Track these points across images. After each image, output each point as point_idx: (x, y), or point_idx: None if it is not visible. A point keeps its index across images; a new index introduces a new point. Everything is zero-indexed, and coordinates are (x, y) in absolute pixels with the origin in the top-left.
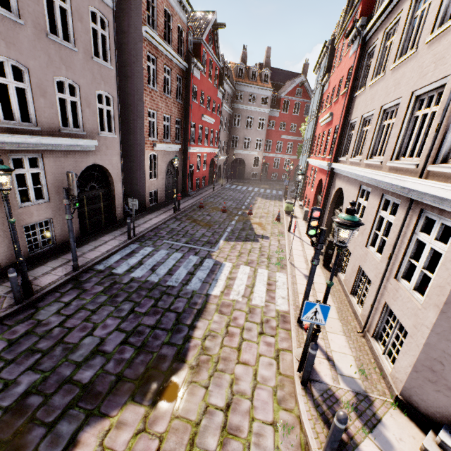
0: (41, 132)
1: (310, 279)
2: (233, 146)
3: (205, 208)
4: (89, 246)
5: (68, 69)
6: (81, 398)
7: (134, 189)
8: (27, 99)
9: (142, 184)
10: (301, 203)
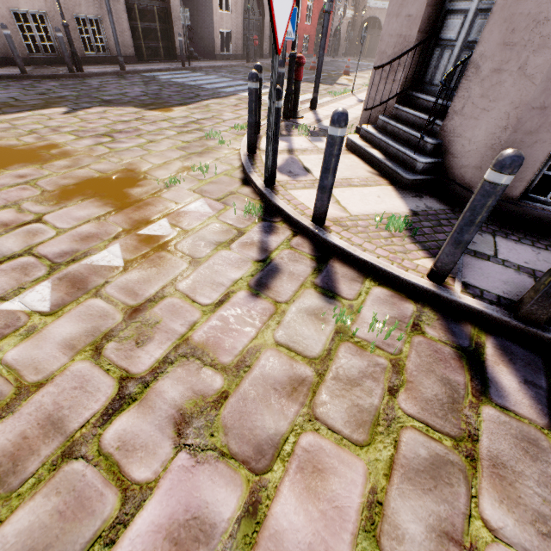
0: None
1: (322, 38)
2: None
3: None
4: (142, 65)
5: None
6: (100, 102)
7: (202, 26)
8: None
9: (210, 17)
10: None
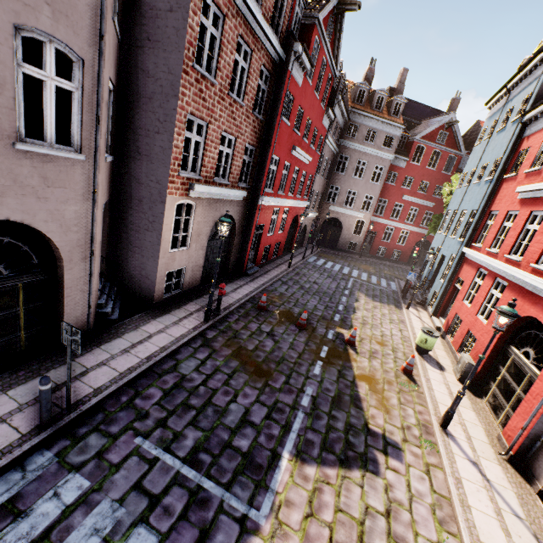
0: None
1: None
2: (328, 199)
3: (267, 313)
4: None
5: None
6: None
7: (138, 264)
8: None
9: (153, 259)
10: (438, 322)
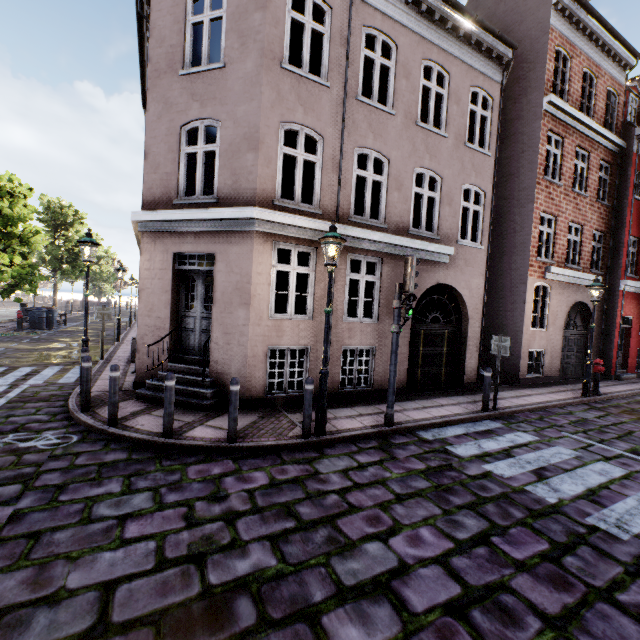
0: (387, 232)
1: None
2: None
3: None
4: (414, 403)
5: (431, 159)
6: None
7: None
8: (381, 194)
9: (515, 335)
10: None
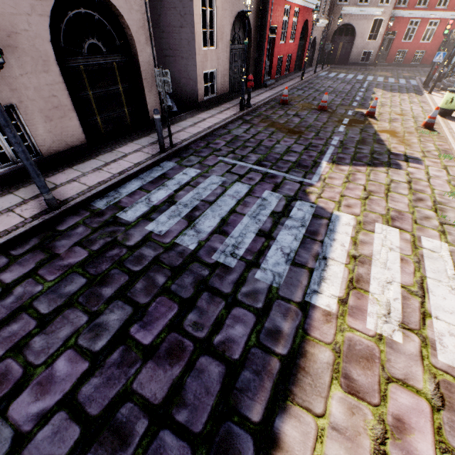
0: None
1: None
2: None
3: (290, 105)
4: (96, 161)
5: None
6: None
7: (180, 68)
8: None
9: (191, 57)
10: None
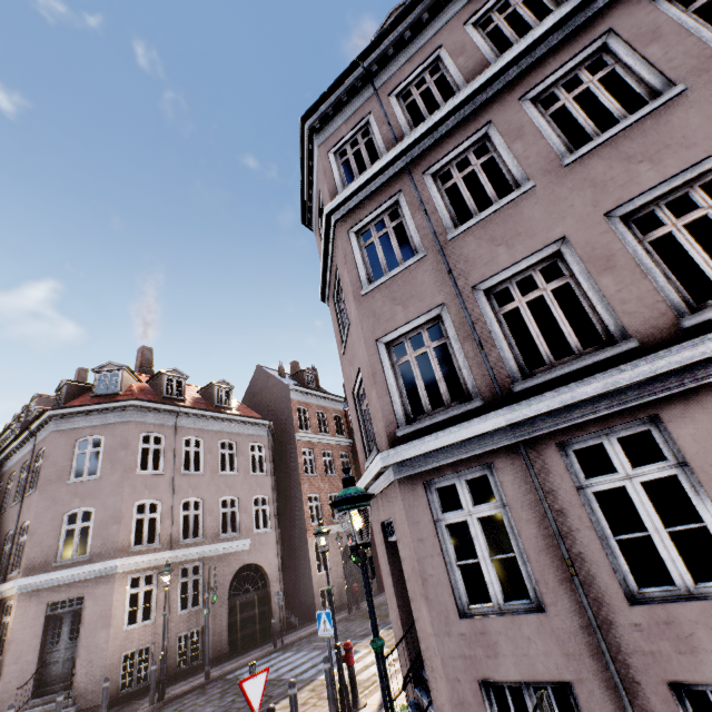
0: (206, 542)
1: None
2: None
3: None
4: (232, 660)
5: (231, 489)
6: None
7: (303, 590)
8: (200, 520)
9: (309, 581)
10: None
